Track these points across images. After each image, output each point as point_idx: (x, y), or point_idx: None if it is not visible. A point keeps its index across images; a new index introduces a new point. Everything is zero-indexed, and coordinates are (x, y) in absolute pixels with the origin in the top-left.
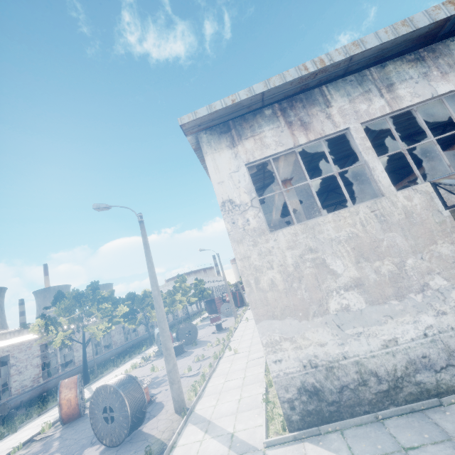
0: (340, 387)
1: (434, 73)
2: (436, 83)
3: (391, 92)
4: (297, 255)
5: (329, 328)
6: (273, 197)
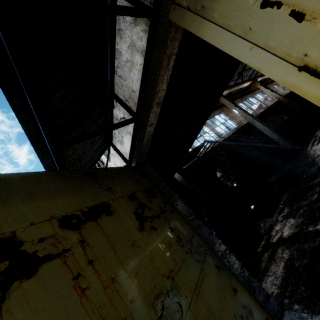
0: None
1: None
2: None
3: None
4: None
5: None
6: None
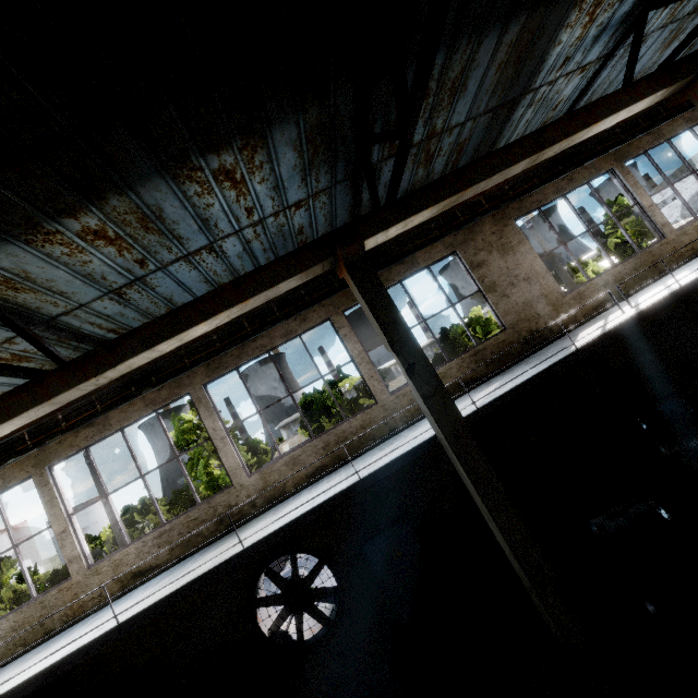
0: None
1: None
2: None
3: None
4: None
5: None
6: (176, 229)
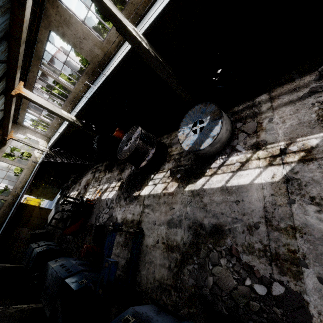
0: None
1: None
2: None
3: None
4: None
5: None
6: None
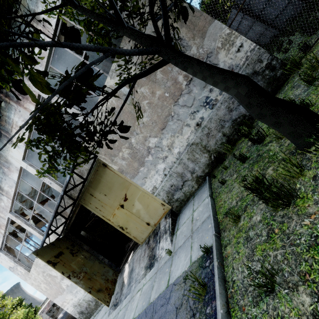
0: (86, 308)
1: (6, 170)
2: (10, 175)
3: (3, 190)
4: (42, 276)
5: (69, 293)
6: None
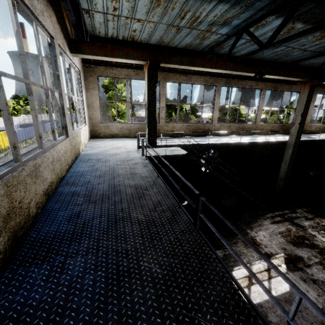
0: None
1: None
2: None
3: None
4: None
5: None
6: None
